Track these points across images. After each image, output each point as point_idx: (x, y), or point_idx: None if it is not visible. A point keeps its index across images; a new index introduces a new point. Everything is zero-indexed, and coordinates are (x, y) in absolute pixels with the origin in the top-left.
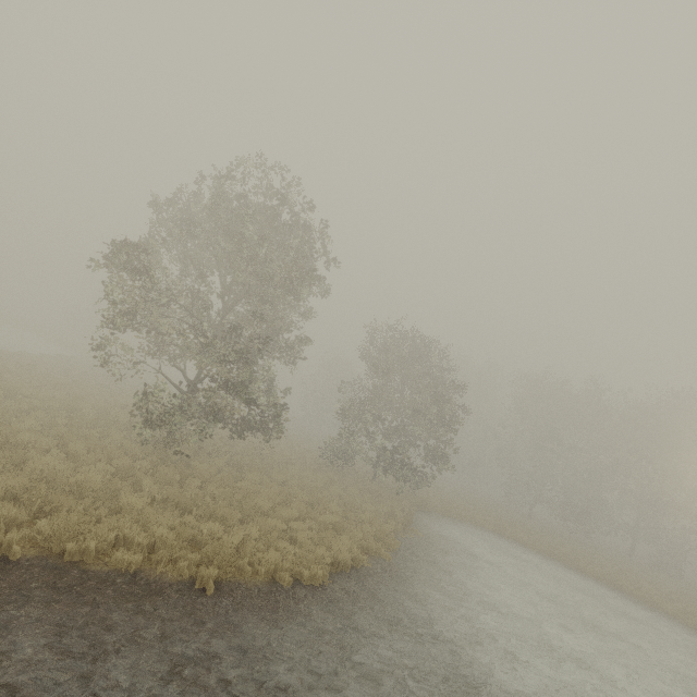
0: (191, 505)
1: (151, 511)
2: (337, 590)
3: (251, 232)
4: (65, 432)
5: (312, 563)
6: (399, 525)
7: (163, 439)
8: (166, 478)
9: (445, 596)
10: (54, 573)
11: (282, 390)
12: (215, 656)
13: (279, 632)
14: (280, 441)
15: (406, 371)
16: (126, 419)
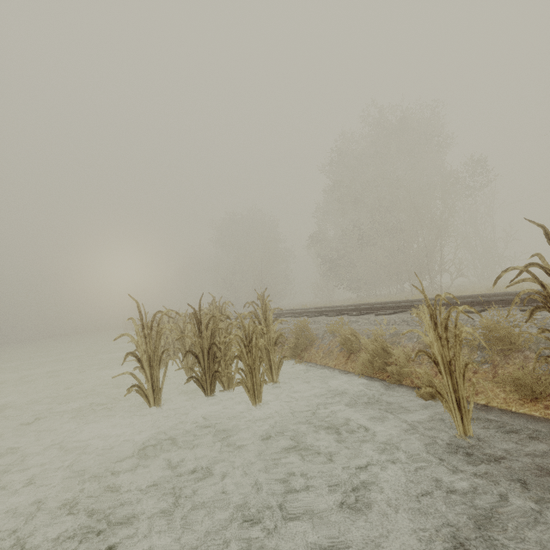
0: None
1: None
2: None
3: None
4: None
5: None
6: None
7: None
8: None
9: None
10: None
11: None
12: None
13: None
14: None
15: None
16: None
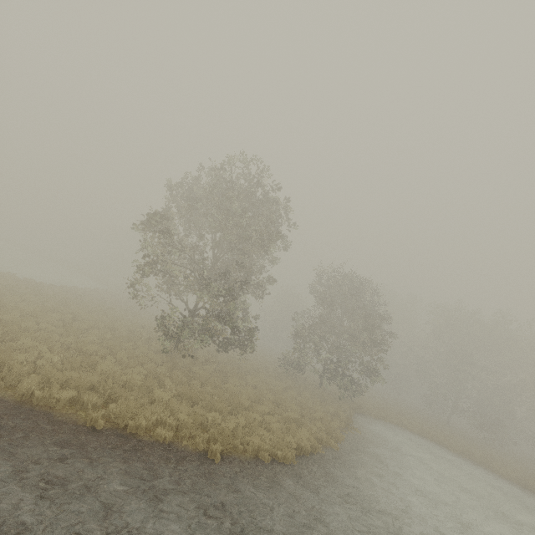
0: (197, 400)
1: (175, 402)
2: (301, 468)
3: (236, 206)
4: (114, 345)
5: (283, 447)
6: (342, 423)
7: (172, 351)
8: (178, 379)
9: (382, 481)
10: (123, 440)
11: (253, 317)
12: (226, 504)
13: (265, 493)
14: (248, 354)
15: (345, 304)
16: (146, 336)
